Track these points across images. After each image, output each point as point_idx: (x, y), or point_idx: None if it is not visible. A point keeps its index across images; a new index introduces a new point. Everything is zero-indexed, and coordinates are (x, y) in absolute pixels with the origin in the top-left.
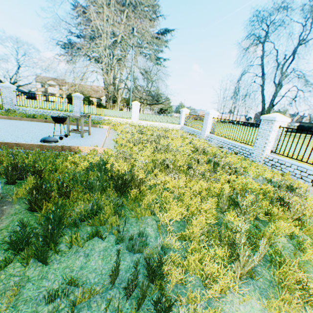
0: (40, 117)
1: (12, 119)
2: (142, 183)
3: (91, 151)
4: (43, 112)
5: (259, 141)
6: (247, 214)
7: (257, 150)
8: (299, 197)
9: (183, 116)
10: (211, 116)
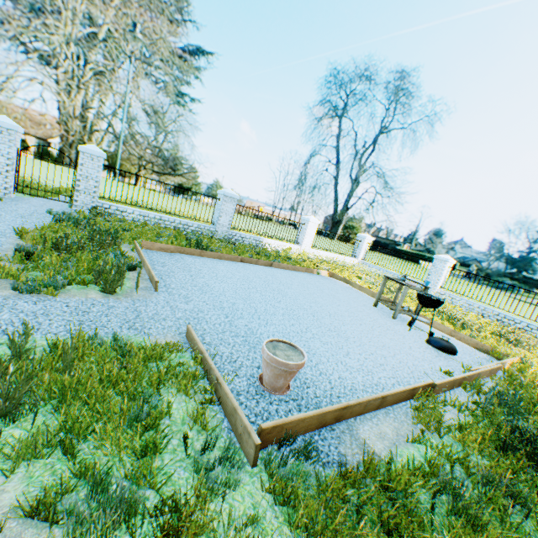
0: (176, 235)
1: (185, 253)
2: None
3: (535, 373)
4: (160, 220)
5: None
6: None
7: None
8: None
9: (364, 245)
10: (447, 265)
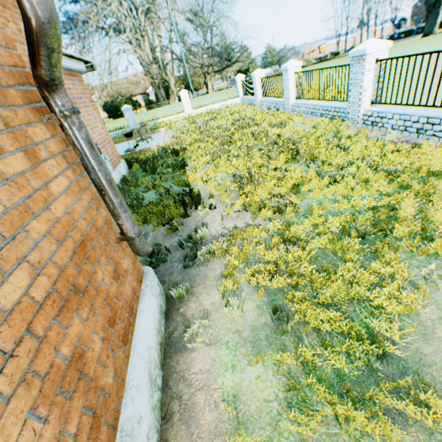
0: None
1: None
2: (185, 150)
3: (157, 147)
4: None
5: (285, 92)
6: (228, 144)
7: (286, 102)
8: (277, 128)
9: (239, 85)
10: (257, 78)
